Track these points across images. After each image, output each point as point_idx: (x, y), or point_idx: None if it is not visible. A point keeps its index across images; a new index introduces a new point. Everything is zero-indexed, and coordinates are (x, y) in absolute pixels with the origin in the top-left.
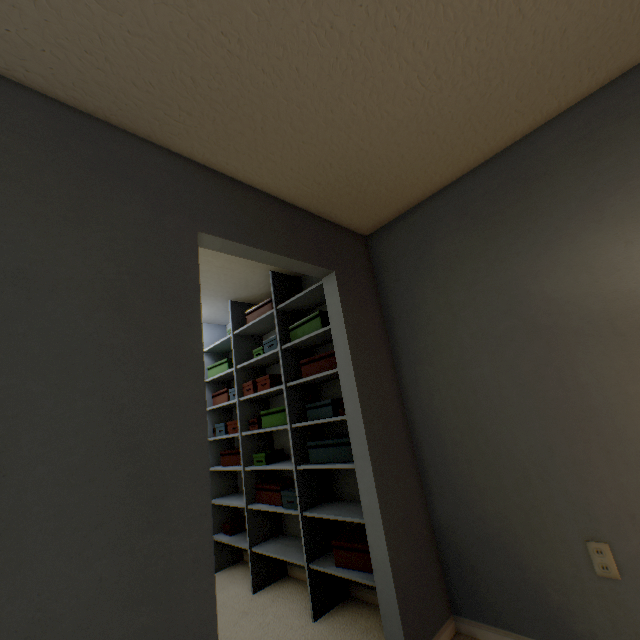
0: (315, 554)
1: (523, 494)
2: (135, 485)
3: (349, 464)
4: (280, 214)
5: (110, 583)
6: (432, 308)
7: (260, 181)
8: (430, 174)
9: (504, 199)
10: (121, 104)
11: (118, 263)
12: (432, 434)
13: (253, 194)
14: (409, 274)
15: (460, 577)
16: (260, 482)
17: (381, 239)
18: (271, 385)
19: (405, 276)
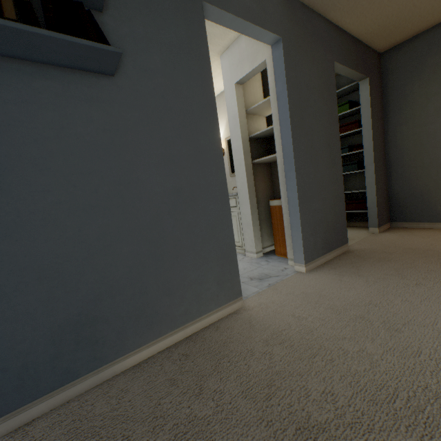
0: None
1: (438, 176)
2: (330, 155)
3: (356, 171)
4: (353, 46)
5: (329, 177)
6: (415, 96)
7: (351, 28)
8: None
9: None
10: (324, 1)
11: (320, 79)
12: (398, 158)
13: (345, 36)
14: (405, 77)
15: (397, 210)
16: None
17: (391, 55)
18: None
19: (402, 79)
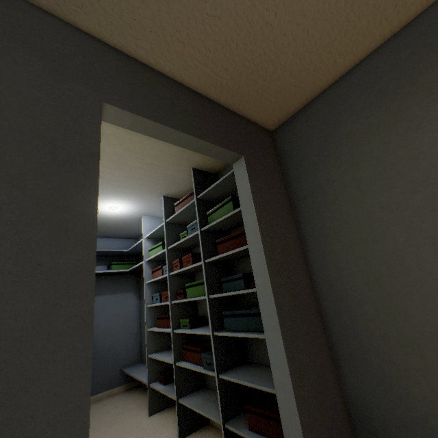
0: (230, 414)
1: None
2: None
3: (260, 334)
4: (191, 101)
5: None
6: (337, 186)
7: (171, 67)
8: (334, 55)
9: (416, 67)
10: None
11: None
12: (341, 308)
13: (165, 81)
14: (313, 158)
15: None
16: (186, 343)
17: (285, 131)
18: (193, 262)
19: (309, 160)
